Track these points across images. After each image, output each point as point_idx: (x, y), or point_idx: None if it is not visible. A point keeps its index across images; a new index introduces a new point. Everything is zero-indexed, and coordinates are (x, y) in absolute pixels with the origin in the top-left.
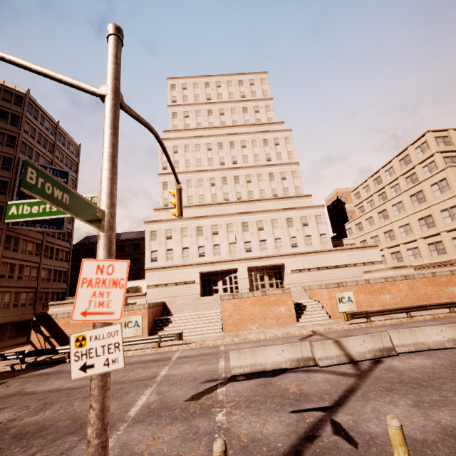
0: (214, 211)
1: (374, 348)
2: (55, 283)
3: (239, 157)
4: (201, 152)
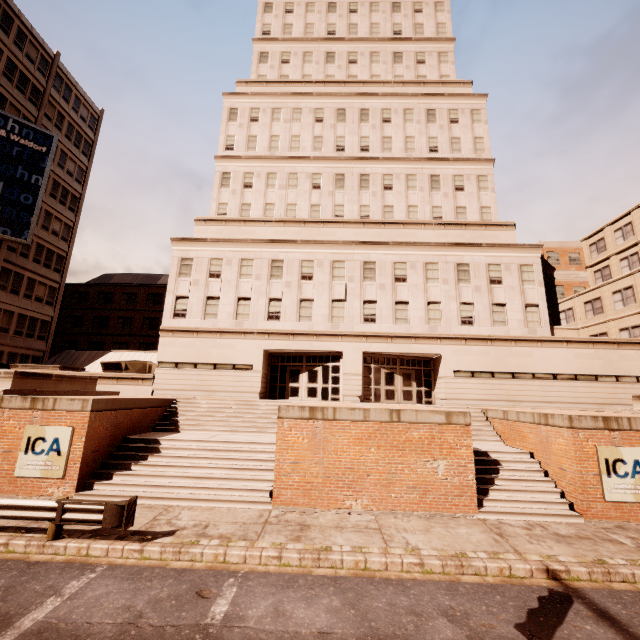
0: (310, 236)
1: None
2: (19, 339)
3: (375, 140)
4: (303, 124)
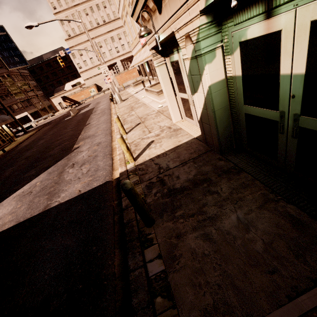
0: (95, 34)
1: None
2: (38, 92)
3: None
4: None
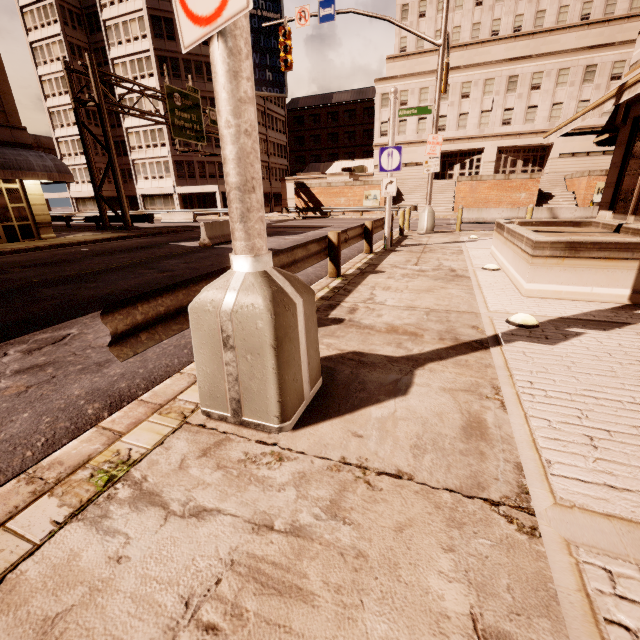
0: (470, 58)
1: (582, 216)
2: (279, 159)
3: None
4: None
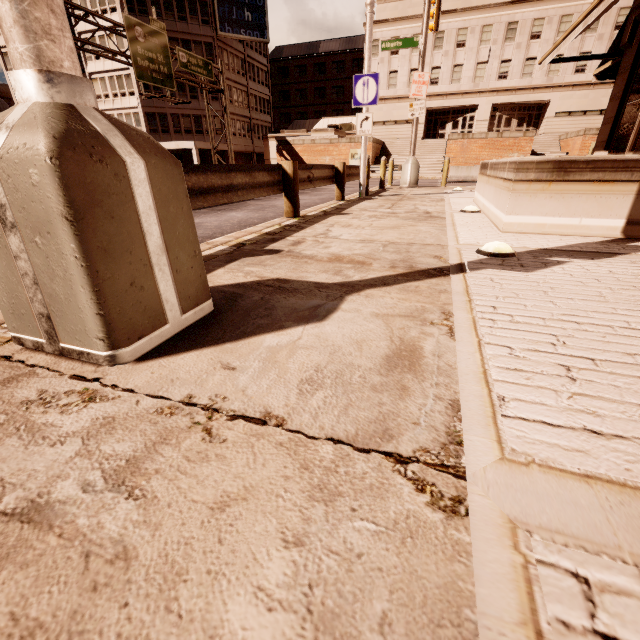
0: (467, 0)
1: None
2: (262, 115)
3: None
4: None
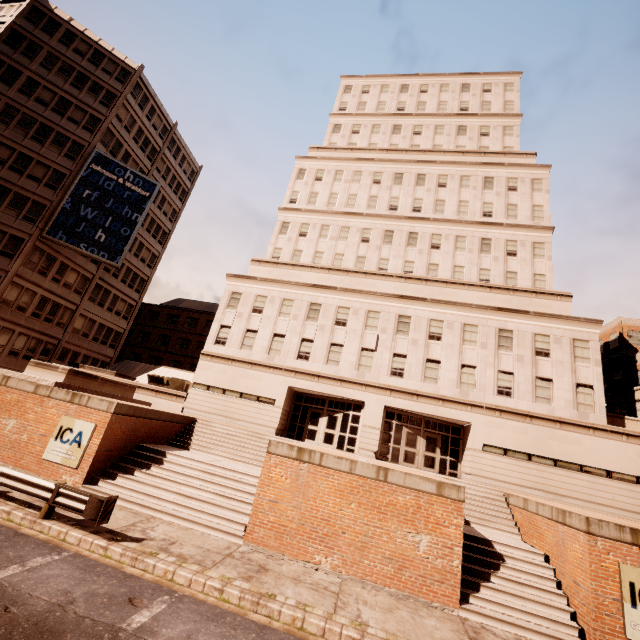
0: (351, 285)
1: None
2: (95, 344)
3: (428, 202)
4: (361, 185)
